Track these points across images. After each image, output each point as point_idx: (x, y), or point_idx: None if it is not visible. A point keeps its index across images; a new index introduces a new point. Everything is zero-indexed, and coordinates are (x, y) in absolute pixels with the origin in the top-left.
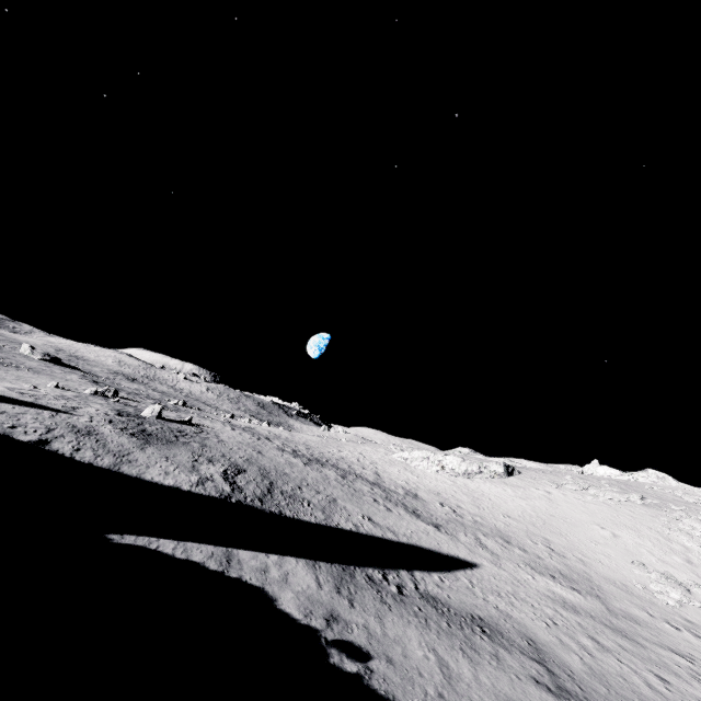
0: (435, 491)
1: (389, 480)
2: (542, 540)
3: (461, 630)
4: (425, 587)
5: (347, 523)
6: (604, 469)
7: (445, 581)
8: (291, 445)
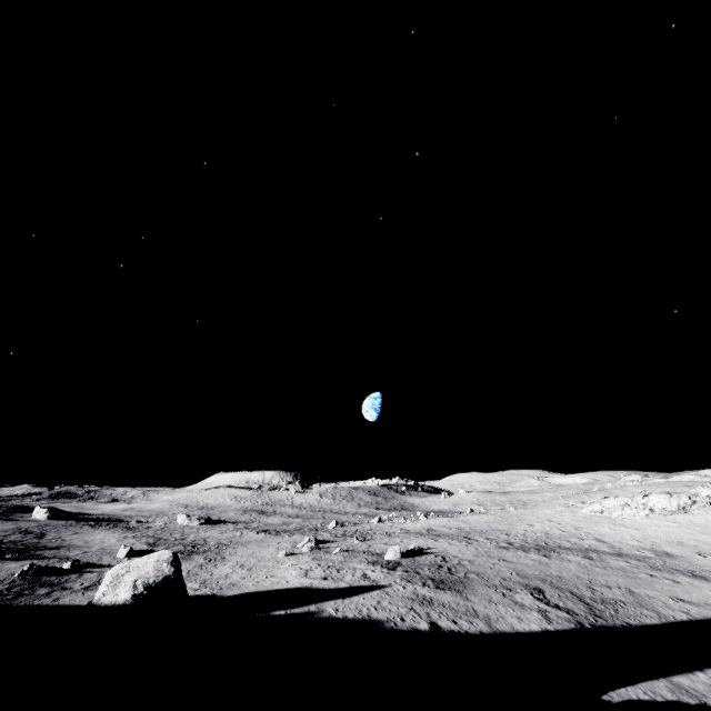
0: (673, 540)
1: (619, 544)
2: None
3: None
4: None
5: (675, 612)
6: None
7: None
8: (491, 536)
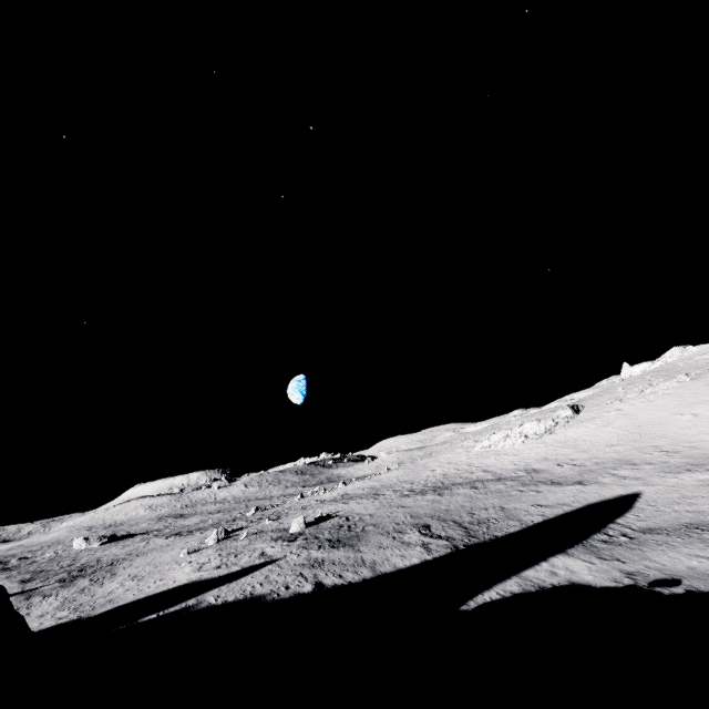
0: (541, 458)
1: (501, 470)
2: (652, 449)
3: (691, 537)
4: (636, 526)
5: (534, 517)
6: (637, 367)
7: (638, 515)
8: (398, 488)
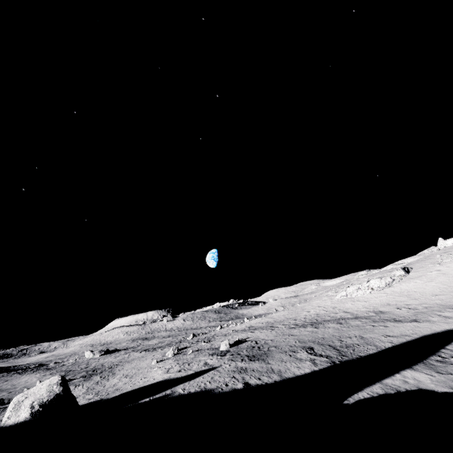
0: (384, 303)
1: (356, 312)
2: None
3: None
4: None
5: (385, 343)
6: (449, 240)
7: None
8: (286, 323)
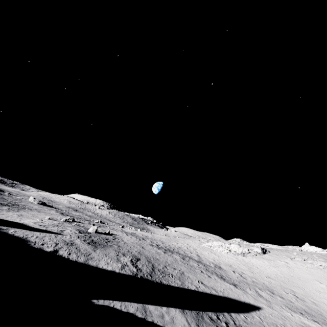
0: (228, 264)
1: (205, 259)
2: (290, 291)
3: None
4: (239, 323)
5: (192, 285)
6: (312, 248)
7: (247, 318)
8: (154, 241)
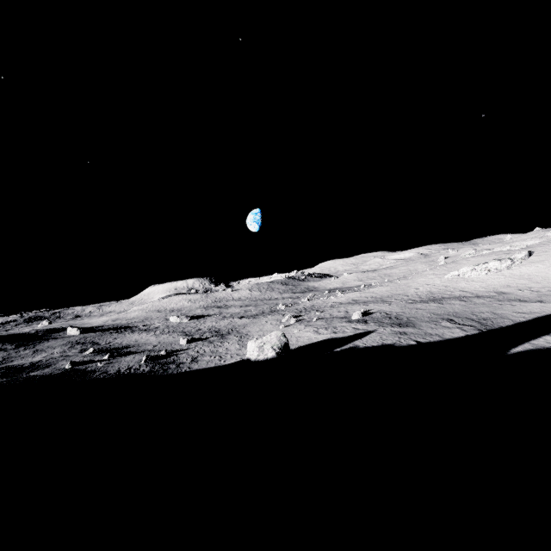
0: (504, 285)
1: (475, 291)
2: None
3: None
4: None
5: (519, 318)
6: None
7: None
8: (398, 298)
